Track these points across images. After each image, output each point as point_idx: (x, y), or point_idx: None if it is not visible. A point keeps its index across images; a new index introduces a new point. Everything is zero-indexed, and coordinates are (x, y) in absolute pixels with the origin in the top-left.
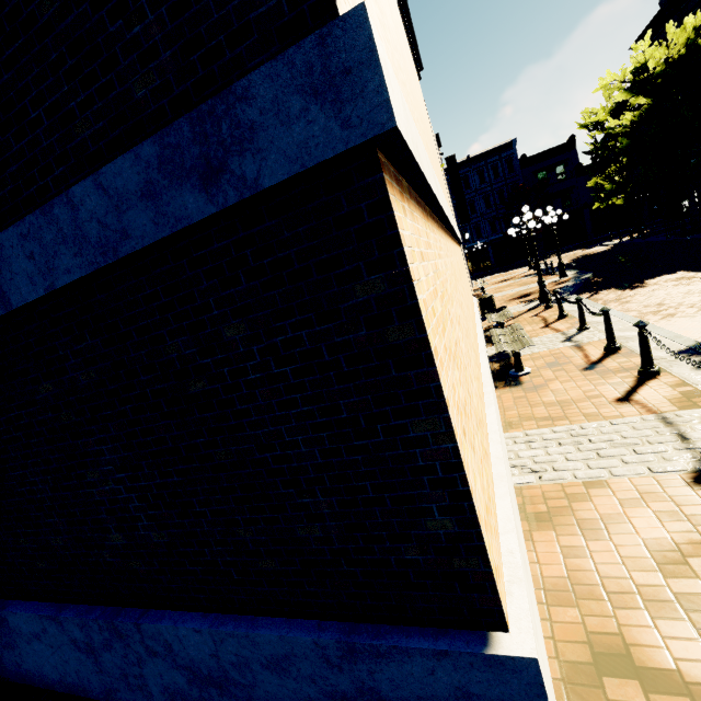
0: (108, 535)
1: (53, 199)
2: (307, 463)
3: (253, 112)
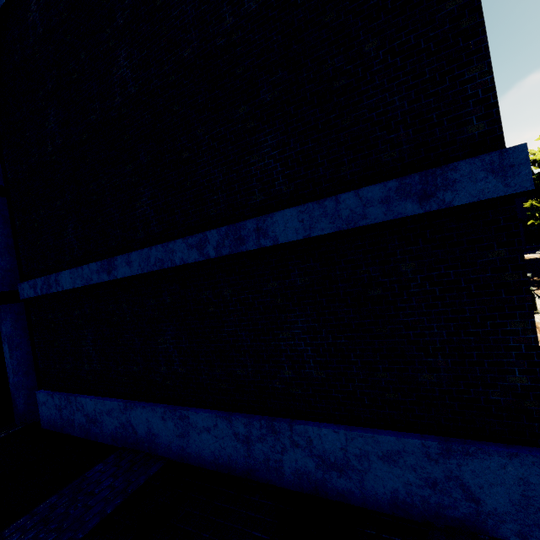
0: (282, 370)
1: (326, 198)
2: (436, 339)
3: (457, 175)
